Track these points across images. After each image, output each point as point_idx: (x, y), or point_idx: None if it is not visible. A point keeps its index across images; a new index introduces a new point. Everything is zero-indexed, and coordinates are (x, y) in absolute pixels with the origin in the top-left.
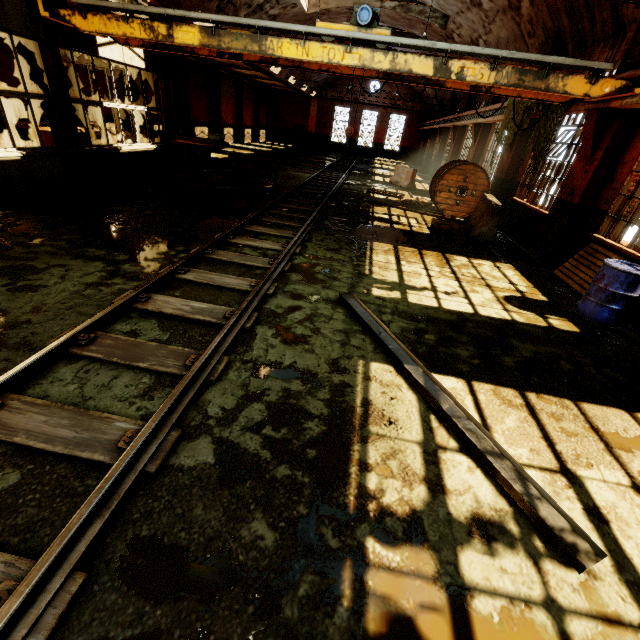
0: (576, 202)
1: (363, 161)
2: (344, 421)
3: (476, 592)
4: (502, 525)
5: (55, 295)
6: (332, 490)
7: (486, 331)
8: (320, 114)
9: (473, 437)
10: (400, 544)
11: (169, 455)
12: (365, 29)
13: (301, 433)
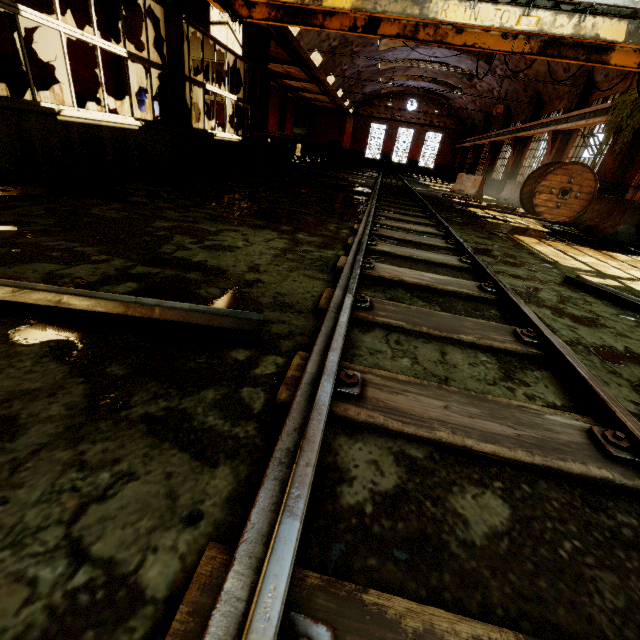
0: None
1: (403, 175)
2: None
3: None
4: None
5: (258, 256)
6: None
7: None
8: (356, 130)
9: None
10: None
11: None
12: None
13: None
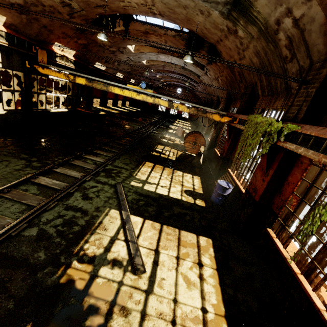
0: (224, 156)
1: (170, 121)
2: (88, 227)
3: (99, 277)
4: (121, 262)
5: (1, 172)
6: (71, 247)
7: (166, 202)
8: None
9: (130, 236)
10: (84, 263)
11: (21, 231)
12: (144, 89)
13: (71, 229)
